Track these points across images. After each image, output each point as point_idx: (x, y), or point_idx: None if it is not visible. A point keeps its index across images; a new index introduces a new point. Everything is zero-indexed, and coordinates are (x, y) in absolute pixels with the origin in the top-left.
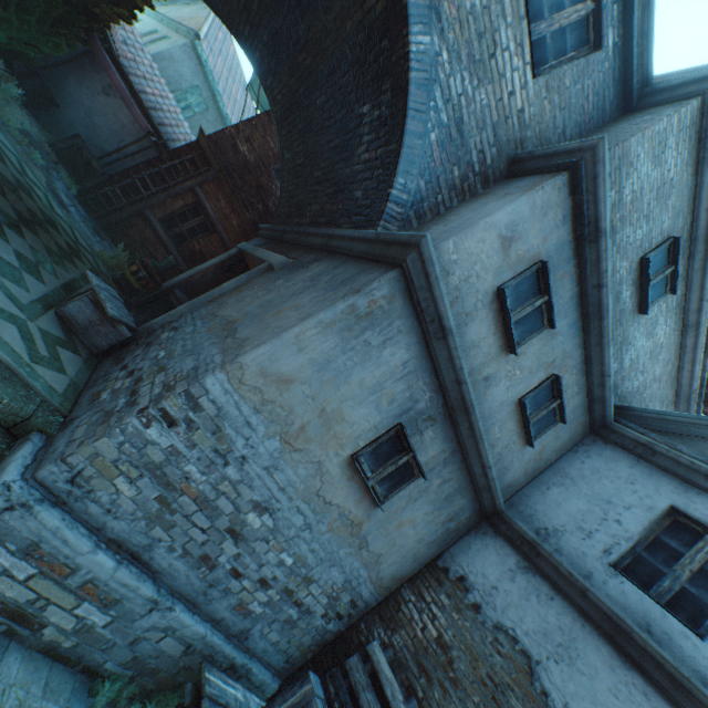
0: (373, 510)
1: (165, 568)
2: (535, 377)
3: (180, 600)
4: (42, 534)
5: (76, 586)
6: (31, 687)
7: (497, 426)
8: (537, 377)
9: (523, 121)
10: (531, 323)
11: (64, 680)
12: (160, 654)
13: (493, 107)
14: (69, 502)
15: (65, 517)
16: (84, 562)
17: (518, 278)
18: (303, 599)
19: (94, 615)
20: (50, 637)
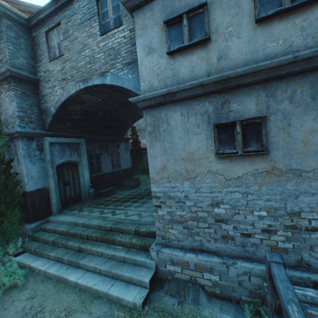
0: (269, 157)
1: (216, 249)
2: (245, 7)
3: (238, 258)
4: (169, 256)
5: (194, 268)
6: (213, 308)
7: (269, 44)
8: (246, 6)
9: (133, 29)
10: (197, 24)
11: (229, 306)
12: (259, 287)
13: (127, 47)
14: (169, 244)
15: (170, 249)
16: (187, 259)
17: (167, 41)
18: (310, 225)
19: (211, 277)
20: (209, 290)
